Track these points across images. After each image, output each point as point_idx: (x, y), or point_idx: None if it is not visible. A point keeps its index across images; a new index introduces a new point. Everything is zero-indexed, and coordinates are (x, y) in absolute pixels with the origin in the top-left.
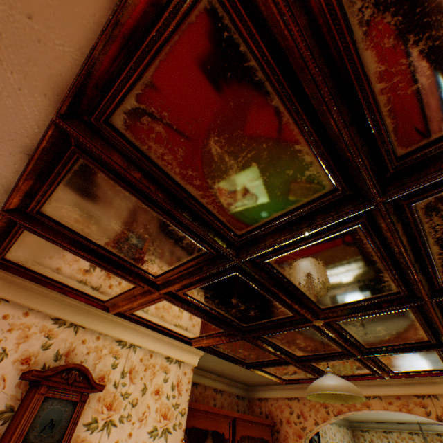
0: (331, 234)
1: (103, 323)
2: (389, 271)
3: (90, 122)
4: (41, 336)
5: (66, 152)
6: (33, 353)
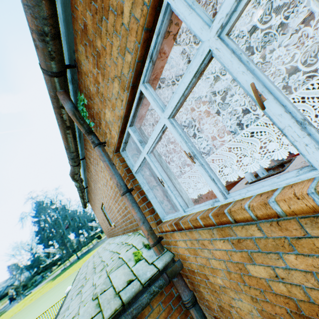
0: None
1: None
2: None
3: None
4: None
5: None
6: None
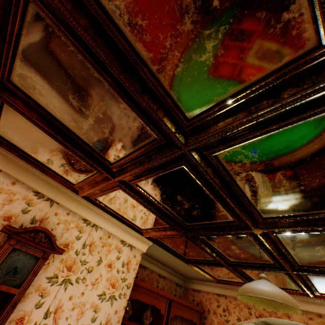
0: (296, 122)
1: (73, 203)
2: None
3: None
4: (23, 203)
5: None
6: (14, 214)
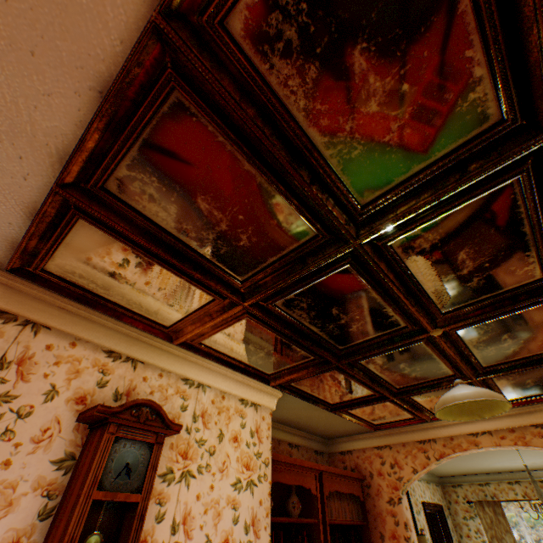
0: (482, 194)
1: (165, 358)
2: (539, 246)
3: (198, 27)
4: (95, 372)
5: (157, 81)
6: (88, 391)
